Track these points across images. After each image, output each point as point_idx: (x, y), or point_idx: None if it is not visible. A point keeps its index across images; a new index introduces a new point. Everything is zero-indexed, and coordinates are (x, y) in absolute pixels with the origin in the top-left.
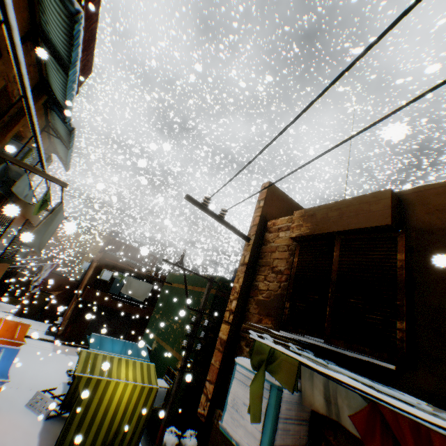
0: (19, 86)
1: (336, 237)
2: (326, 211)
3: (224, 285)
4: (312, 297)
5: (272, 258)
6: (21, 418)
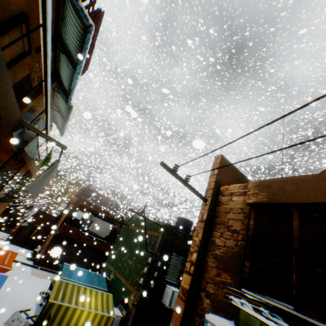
0: (38, 74)
1: (293, 208)
2: (281, 184)
3: (171, 231)
4: (272, 260)
5: (227, 218)
6: None
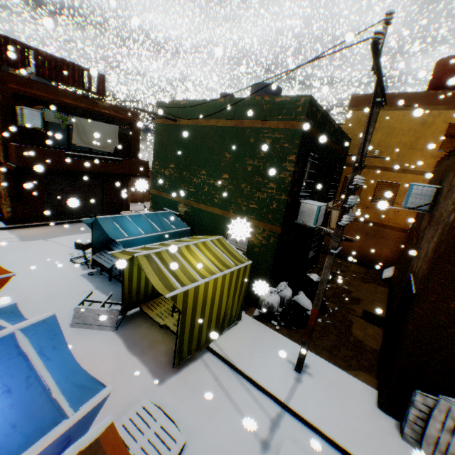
0: None
1: None
2: None
3: (311, 112)
4: None
5: None
6: (86, 346)
